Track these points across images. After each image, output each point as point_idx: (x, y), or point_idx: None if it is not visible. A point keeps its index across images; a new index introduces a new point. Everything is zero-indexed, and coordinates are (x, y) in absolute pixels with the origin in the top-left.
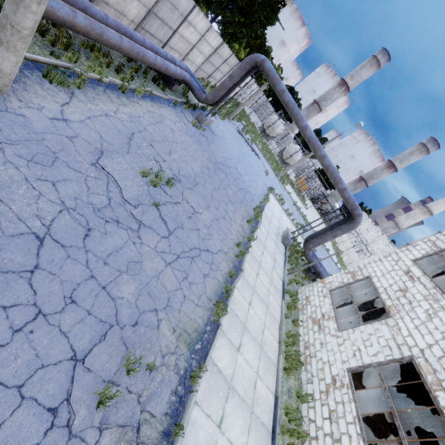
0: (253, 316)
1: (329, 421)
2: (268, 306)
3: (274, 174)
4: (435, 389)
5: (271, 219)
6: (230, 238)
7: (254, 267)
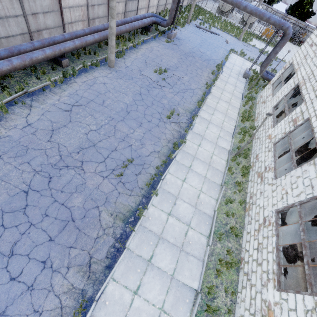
0: (220, 106)
1: (262, 127)
2: (230, 103)
3: (236, 39)
4: (302, 86)
5: (232, 68)
6: (201, 83)
7: (219, 91)
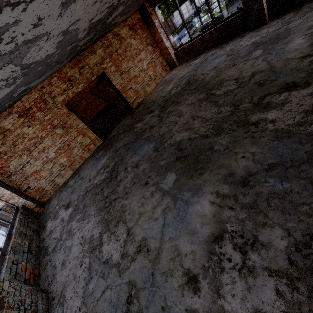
0: None
1: None
2: None
3: None
4: None
5: None
6: None
7: None
